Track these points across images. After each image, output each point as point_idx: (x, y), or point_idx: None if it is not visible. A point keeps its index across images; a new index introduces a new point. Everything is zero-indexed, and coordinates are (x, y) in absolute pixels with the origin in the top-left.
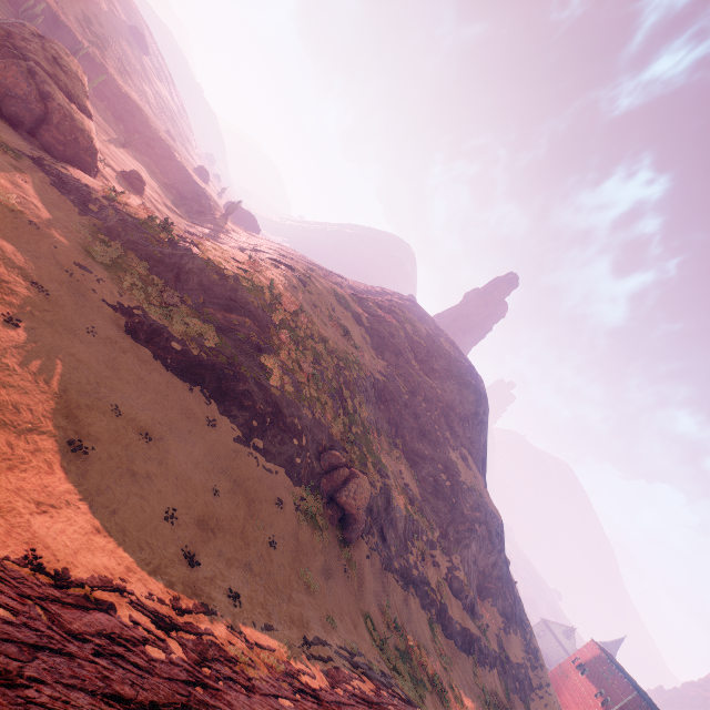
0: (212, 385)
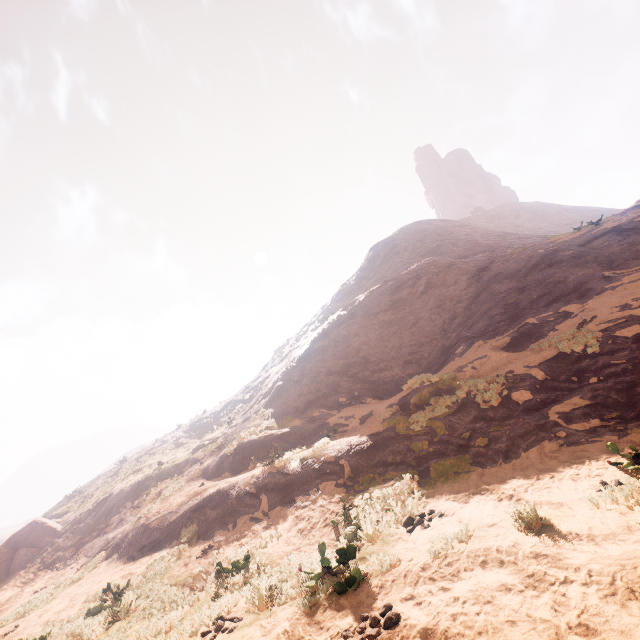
0: None
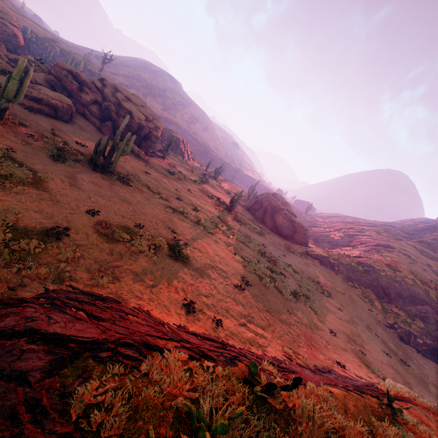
0: None
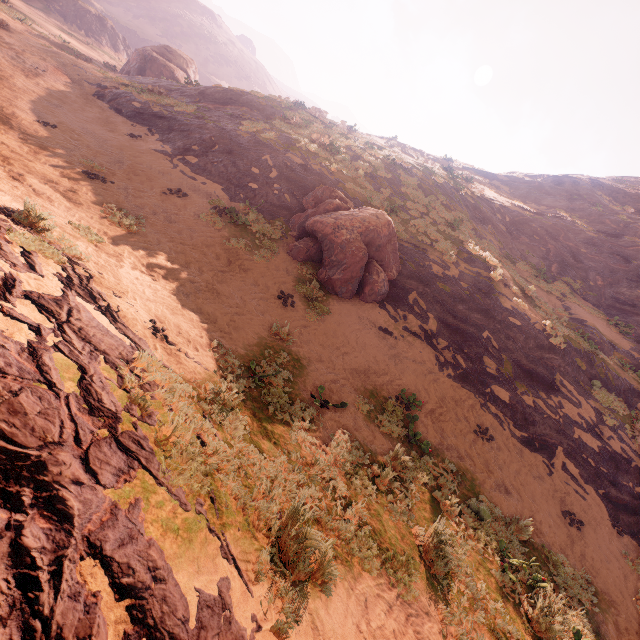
0: (163, 128)
